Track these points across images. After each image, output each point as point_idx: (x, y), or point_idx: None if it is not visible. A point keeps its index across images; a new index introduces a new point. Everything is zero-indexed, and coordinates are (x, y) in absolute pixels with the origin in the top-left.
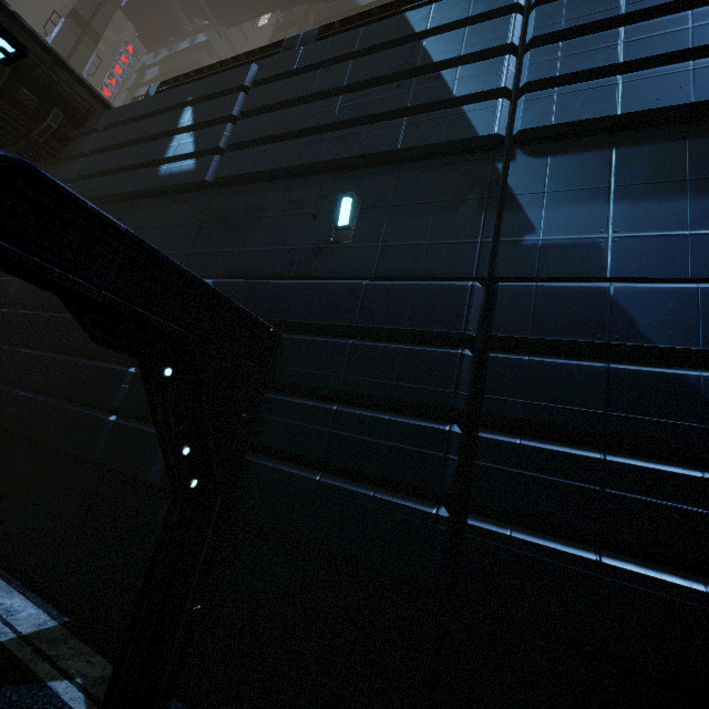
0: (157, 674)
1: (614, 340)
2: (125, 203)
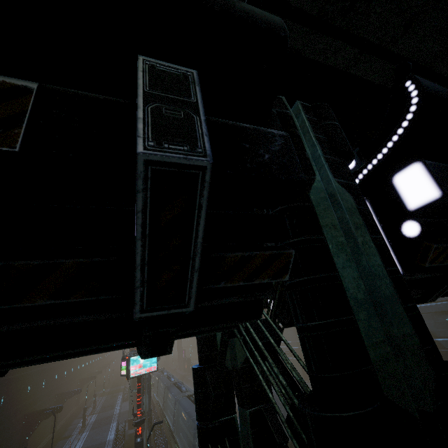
0: None
1: (441, 347)
2: None
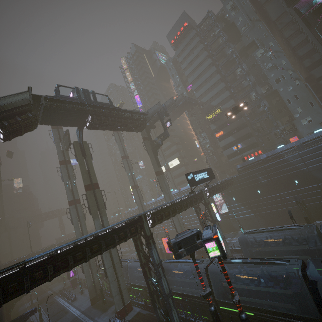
0: (313, 219)
1: None
2: (256, 187)
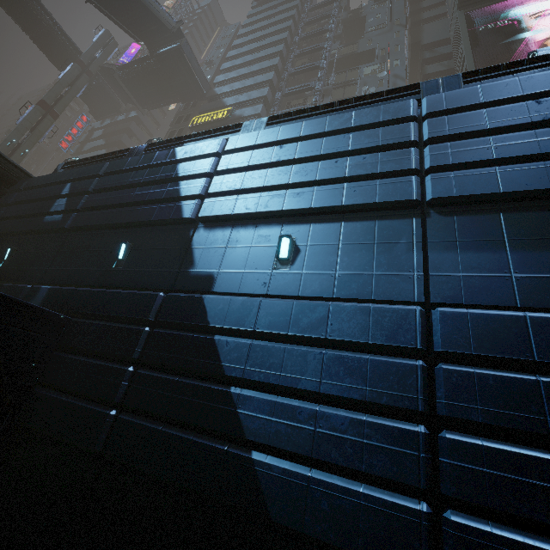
0: None
1: (198, 323)
2: (23, 236)
